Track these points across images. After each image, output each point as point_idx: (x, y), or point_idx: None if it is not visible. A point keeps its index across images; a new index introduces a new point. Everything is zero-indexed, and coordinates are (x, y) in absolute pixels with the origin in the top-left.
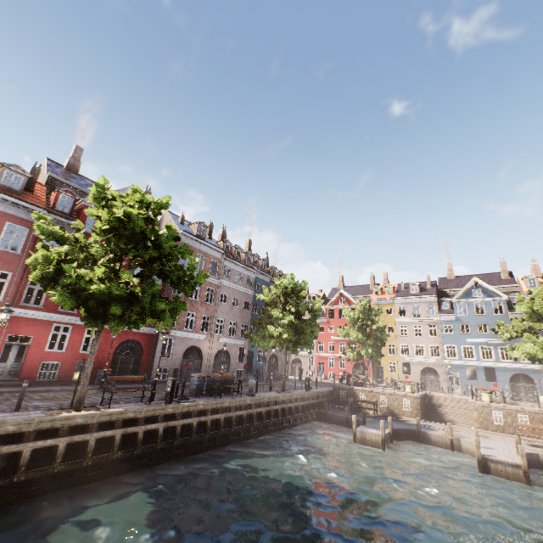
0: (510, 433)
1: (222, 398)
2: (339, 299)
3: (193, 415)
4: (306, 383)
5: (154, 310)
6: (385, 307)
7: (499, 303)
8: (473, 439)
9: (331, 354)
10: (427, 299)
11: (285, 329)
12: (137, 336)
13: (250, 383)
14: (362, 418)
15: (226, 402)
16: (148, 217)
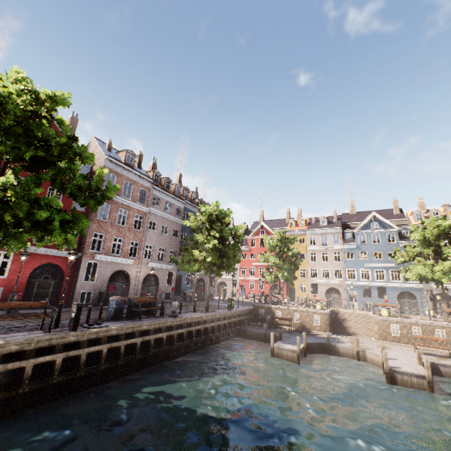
0: (405, 342)
1: (142, 321)
2: (260, 230)
3: (103, 341)
4: (229, 304)
5: (40, 223)
6: (298, 237)
7: (391, 234)
8: (382, 352)
9: (252, 277)
10: (333, 231)
11: (209, 253)
12: (56, 260)
13: (173, 304)
14: (279, 334)
15: (144, 325)
16: (37, 112)
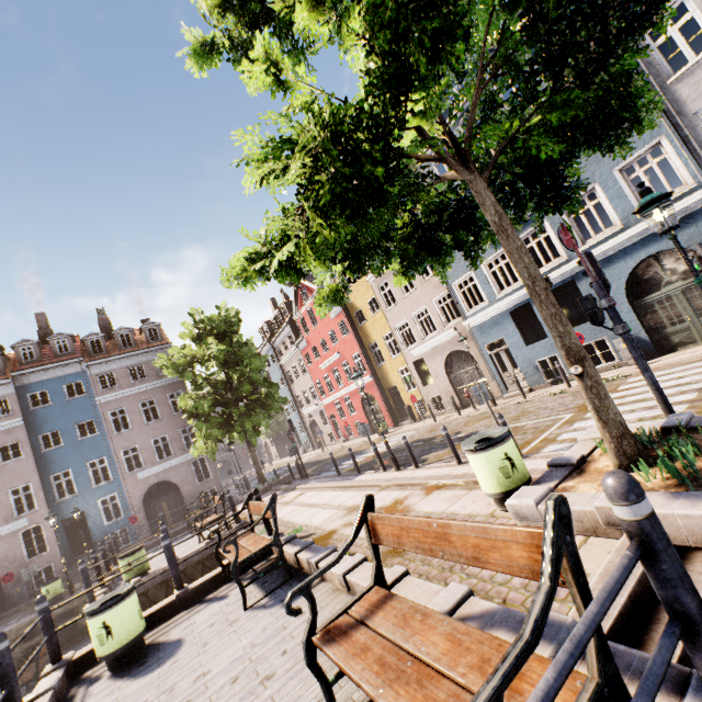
0: None
1: None
2: (300, 293)
3: None
4: None
5: None
6: None
7: None
8: None
9: (331, 396)
10: None
11: None
12: None
13: None
14: None
15: None
16: None
